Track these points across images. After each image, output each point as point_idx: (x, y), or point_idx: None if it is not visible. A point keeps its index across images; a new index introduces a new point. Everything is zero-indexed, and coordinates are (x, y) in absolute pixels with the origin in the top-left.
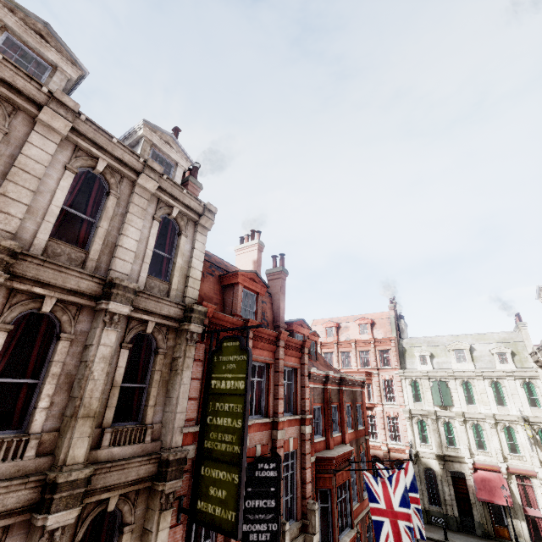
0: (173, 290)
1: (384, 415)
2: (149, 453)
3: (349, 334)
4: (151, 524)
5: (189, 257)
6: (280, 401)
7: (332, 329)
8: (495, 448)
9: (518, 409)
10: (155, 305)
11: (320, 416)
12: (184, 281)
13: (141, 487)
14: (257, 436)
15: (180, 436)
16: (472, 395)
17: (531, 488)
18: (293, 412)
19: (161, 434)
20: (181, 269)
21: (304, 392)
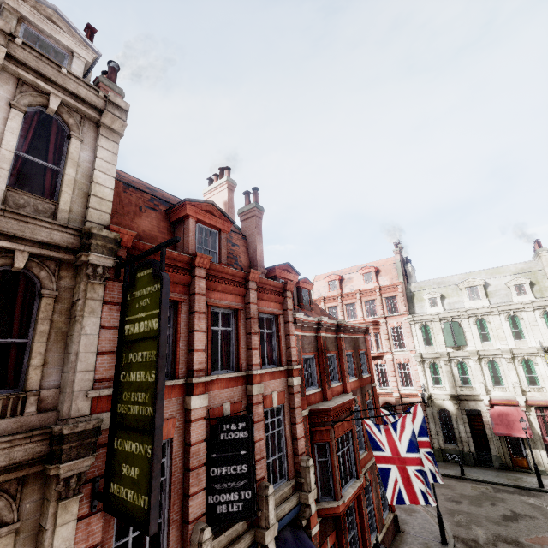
0: (62, 212)
1: (395, 362)
2: (34, 428)
3: (353, 286)
4: (45, 520)
5: (90, 169)
6: (255, 352)
7: (335, 283)
8: (513, 382)
9: (538, 341)
10: (20, 226)
11: (314, 366)
12: (83, 202)
13: (24, 474)
14: (224, 394)
15: (86, 402)
16: (487, 332)
17: None
18: (277, 364)
19: (58, 402)
20: (77, 185)
21: (289, 341)
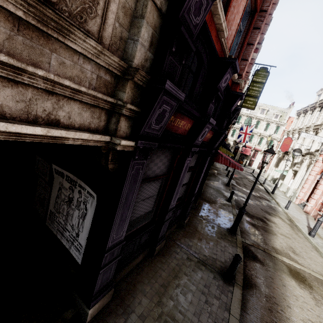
0: None
1: None
2: None
3: None
4: None
5: None
6: None
7: None
8: (254, 142)
9: (269, 133)
10: None
11: None
12: None
13: None
14: None
15: None
16: (257, 126)
17: (256, 154)
18: None
19: None
20: None
21: None
